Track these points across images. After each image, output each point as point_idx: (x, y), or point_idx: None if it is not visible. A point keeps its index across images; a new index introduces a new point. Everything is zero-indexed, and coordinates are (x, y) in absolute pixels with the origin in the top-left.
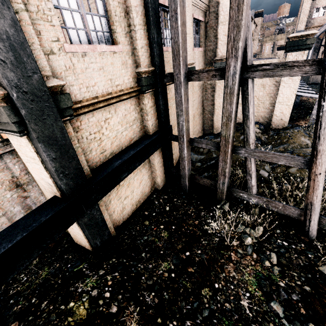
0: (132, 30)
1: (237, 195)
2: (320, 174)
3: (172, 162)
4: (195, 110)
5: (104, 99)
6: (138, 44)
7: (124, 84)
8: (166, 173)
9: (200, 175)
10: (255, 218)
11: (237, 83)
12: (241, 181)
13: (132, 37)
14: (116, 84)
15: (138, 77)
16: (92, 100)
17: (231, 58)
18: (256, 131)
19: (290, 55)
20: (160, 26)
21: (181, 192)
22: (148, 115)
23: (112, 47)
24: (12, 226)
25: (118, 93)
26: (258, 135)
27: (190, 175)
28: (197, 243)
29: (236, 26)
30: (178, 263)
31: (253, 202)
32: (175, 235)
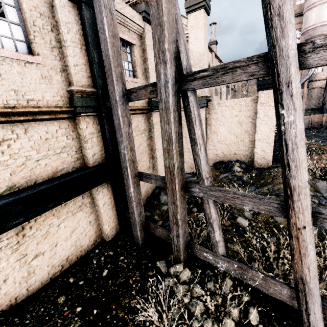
0: (63, 46)
1: (200, 255)
2: (304, 229)
3: None
4: None
5: None
6: (70, 60)
7: (43, 101)
8: (120, 218)
9: (165, 222)
10: (220, 300)
11: (171, 94)
12: None
13: (63, 53)
14: (28, 98)
15: (70, 97)
16: None
17: (159, 64)
18: (237, 170)
19: (262, 93)
20: None
21: (134, 246)
22: (87, 142)
23: (23, 55)
24: None
25: (28, 109)
26: (239, 174)
27: (144, 222)
28: None
29: (158, 25)
30: None
31: (222, 268)
32: None
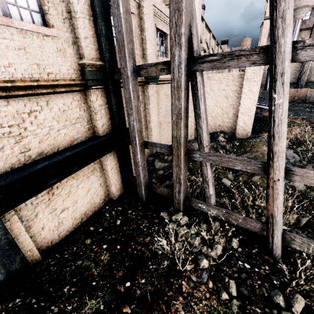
0: (73, 17)
1: (196, 206)
2: (278, 181)
3: (131, 169)
4: (162, 118)
5: (25, 85)
6: (81, 32)
7: (60, 74)
8: (124, 181)
9: (162, 184)
10: (213, 234)
11: (183, 75)
12: (201, 189)
13: (73, 25)
14: (48, 72)
15: (82, 70)
16: (2, 83)
17: (174, 47)
18: (221, 140)
19: (248, 69)
20: (110, 21)
21: (138, 202)
22: (97, 114)
23: (41, 28)
24: None
25: (49, 82)
26: (223, 144)
27: (147, 183)
28: (143, 268)
29: (176, 9)
30: (112, 299)
31: (213, 214)
32: (118, 257)
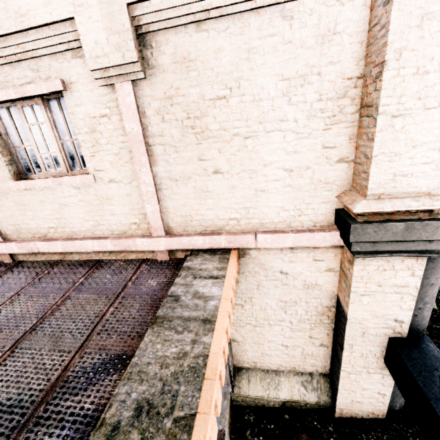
0: None
1: None
2: None
3: None
4: None
5: None
6: None
7: None
8: None
9: None
10: None
11: None
12: None
13: None
14: None
15: None
16: None
17: None
18: None
19: None
20: None
21: None
22: None
23: None
24: (439, 401)
25: None
26: None
27: None
28: None
29: None
30: None
31: None
32: None
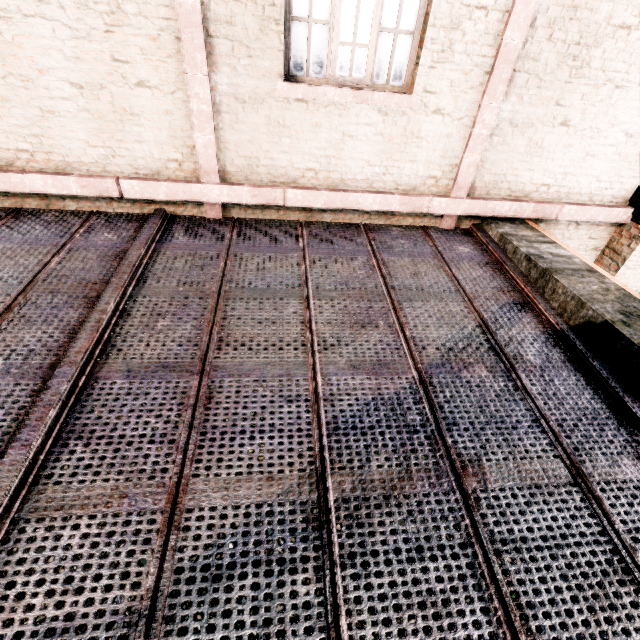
0: None
1: None
2: None
3: None
4: None
5: None
6: None
7: None
8: None
9: None
10: None
11: None
12: None
13: None
14: None
15: None
16: None
17: None
18: None
19: None
20: None
21: None
22: None
23: None
24: None
25: None
26: None
27: None
28: None
29: None
30: None
31: None
32: None
